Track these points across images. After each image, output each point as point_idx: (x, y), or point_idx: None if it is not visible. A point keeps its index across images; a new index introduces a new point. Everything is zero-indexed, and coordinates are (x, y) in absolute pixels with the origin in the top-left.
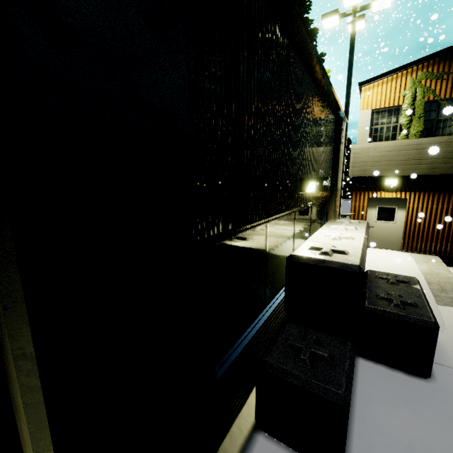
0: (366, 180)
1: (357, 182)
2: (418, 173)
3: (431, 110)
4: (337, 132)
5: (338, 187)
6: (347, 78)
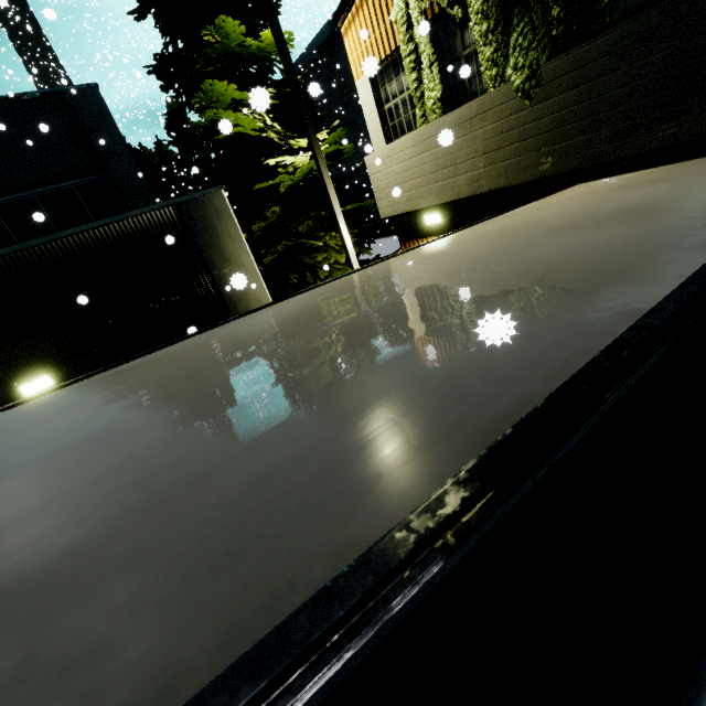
0: (407, 220)
1: (398, 224)
2: (460, 195)
3: (449, 34)
4: (185, 228)
5: (242, 299)
6: (277, 48)
